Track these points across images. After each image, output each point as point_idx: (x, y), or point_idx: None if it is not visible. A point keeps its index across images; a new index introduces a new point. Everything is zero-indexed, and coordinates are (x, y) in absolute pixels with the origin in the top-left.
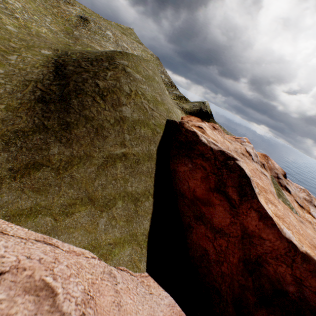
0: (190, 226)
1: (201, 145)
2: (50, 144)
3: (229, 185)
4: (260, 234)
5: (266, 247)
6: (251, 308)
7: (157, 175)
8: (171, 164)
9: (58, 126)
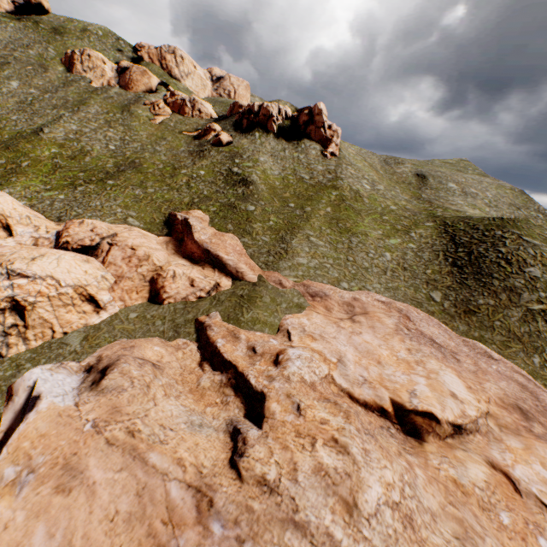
0: None
1: None
2: (475, 297)
3: None
4: None
5: None
6: None
7: None
8: None
9: (476, 284)
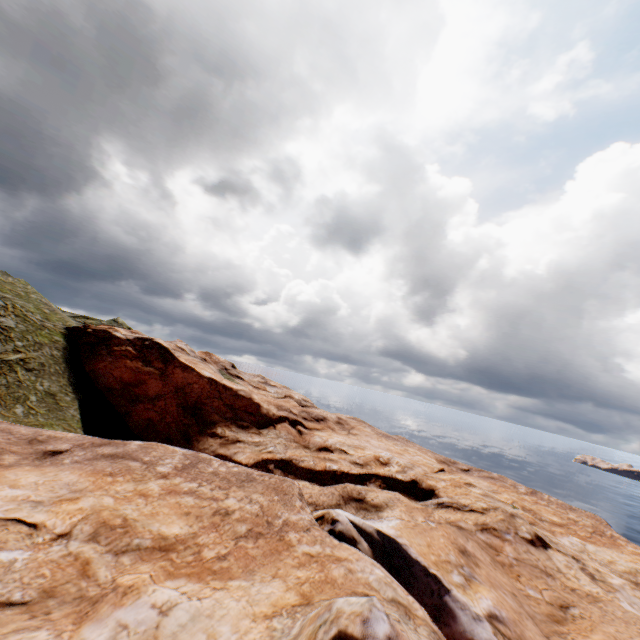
0: (129, 412)
1: (117, 339)
2: None
3: (154, 360)
4: (188, 381)
5: (197, 390)
6: (198, 435)
7: (72, 376)
8: (87, 366)
9: None
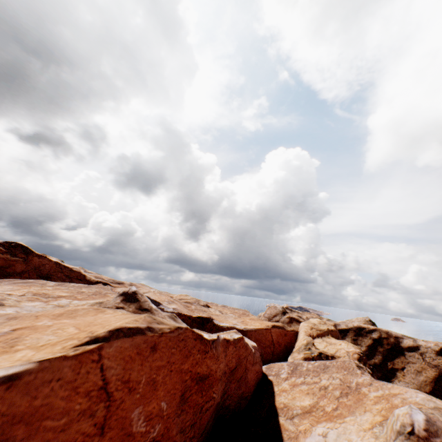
0: None
1: None
2: None
3: (19, 253)
4: (43, 263)
5: (48, 267)
6: None
7: None
8: None
9: None
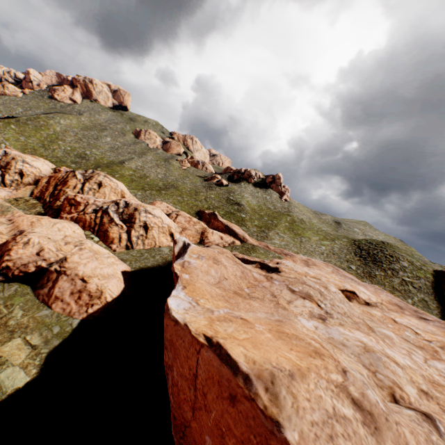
0: None
1: None
2: (373, 270)
3: None
4: None
5: None
6: None
7: (435, 296)
8: None
9: (373, 265)
